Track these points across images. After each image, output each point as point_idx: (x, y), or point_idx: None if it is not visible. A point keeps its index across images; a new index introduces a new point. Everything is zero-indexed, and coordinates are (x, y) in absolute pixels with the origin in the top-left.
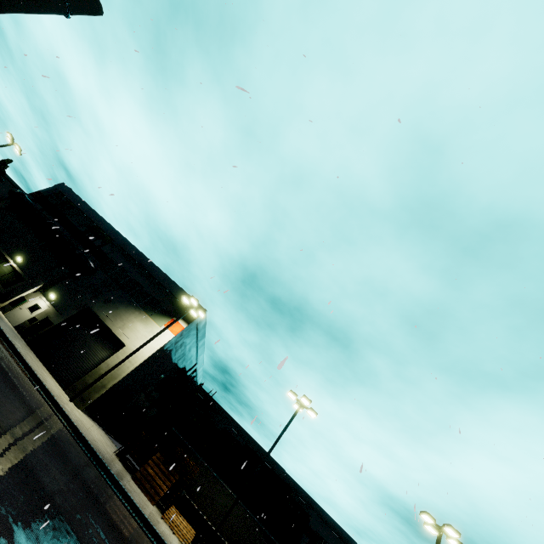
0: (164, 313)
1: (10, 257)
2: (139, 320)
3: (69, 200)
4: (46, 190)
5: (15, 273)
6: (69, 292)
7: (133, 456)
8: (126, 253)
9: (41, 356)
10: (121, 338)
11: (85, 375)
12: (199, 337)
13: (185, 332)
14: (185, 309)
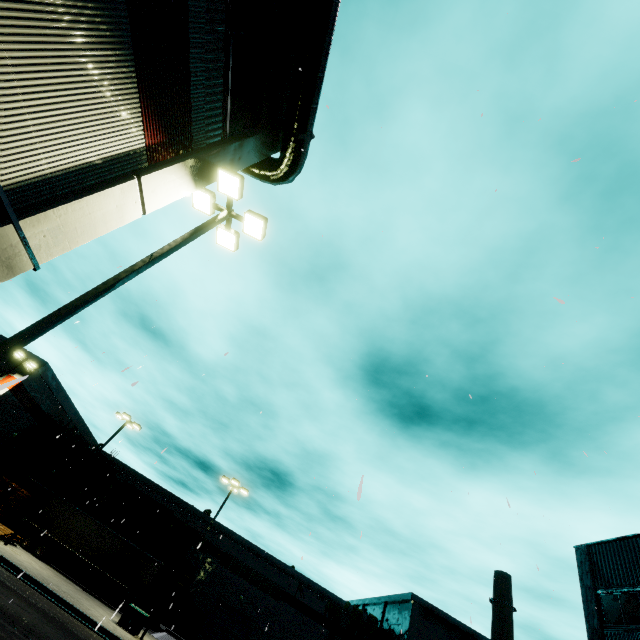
0: None
1: None
2: None
3: None
4: None
5: None
6: None
7: None
8: None
9: None
10: None
11: None
12: (54, 391)
13: (28, 386)
14: (24, 365)
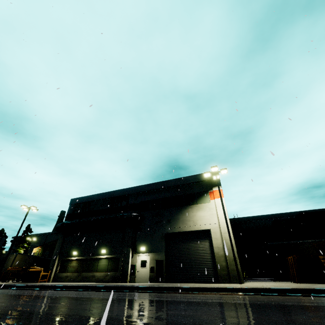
0: (200, 195)
1: (98, 255)
2: (196, 211)
3: (84, 202)
4: (69, 211)
5: (110, 259)
6: (146, 238)
7: (252, 280)
8: (142, 193)
9: (181, 281)
10: (202, 228)
11: (216, 264)
12: None
13: None
14: (207, 182)
